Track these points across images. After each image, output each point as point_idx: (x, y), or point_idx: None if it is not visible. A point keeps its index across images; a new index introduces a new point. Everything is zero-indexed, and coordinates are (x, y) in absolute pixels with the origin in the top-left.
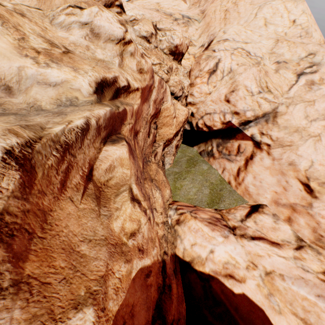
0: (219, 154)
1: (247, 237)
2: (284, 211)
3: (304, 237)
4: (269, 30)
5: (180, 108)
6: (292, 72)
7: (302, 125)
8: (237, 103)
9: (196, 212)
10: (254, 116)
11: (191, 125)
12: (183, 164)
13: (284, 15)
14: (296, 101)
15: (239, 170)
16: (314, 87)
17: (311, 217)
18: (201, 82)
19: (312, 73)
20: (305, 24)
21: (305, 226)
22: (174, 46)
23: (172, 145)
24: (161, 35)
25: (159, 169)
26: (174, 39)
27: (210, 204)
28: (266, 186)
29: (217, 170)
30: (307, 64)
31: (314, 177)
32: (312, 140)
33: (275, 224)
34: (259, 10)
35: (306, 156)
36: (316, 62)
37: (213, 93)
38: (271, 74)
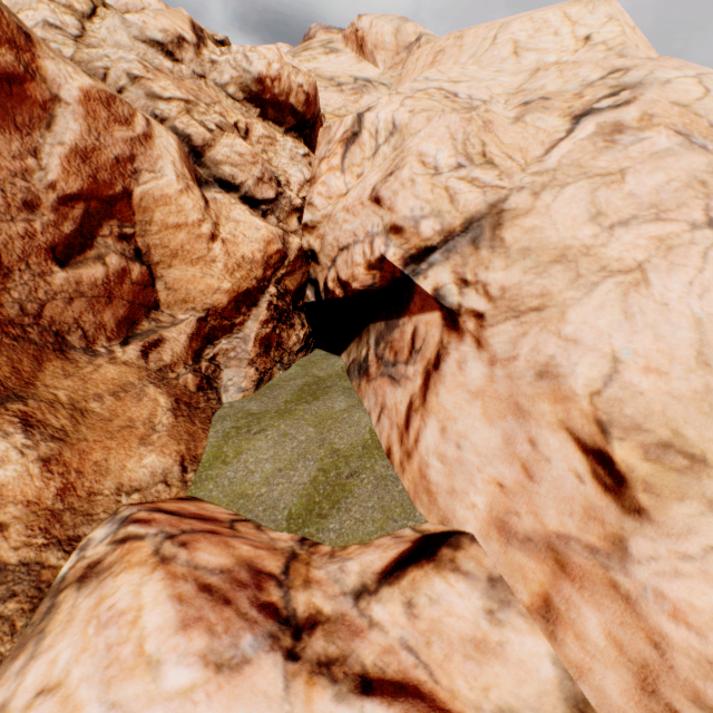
0: (378, 365)
1: (345, 676)
2: (528, 568)
3: (608, 711)
4: (524, 63)
5: (244, 220)
6: (561, 113)
7: (582, 241)
8: (396, 200)
9: (193, 538)
10: (441, 232)
11: (317, 287)
12: (284, 395)
13: (562, 30)
14: (565, 178)
15: (410, 409)
16: (624, 137)
17: (628, 606)
18: (329, 166)
19: (616, 107)
20: (618, 39)
21: (609, 651)
22: (255, 79)
23: (246, 335)
24: (219, 52)
25: (154, 390)
26: (254, 62)
27: (299, 518)
28: (473, 462)
29: (369, 415)
30: (604, 91)
31: (627, 423)
32: (616, 286)
33: (490, 623)
34: (503, 29)
35: (595, 338)
36: (630, 82)
37: (352, 191)
38: (503, 126)
